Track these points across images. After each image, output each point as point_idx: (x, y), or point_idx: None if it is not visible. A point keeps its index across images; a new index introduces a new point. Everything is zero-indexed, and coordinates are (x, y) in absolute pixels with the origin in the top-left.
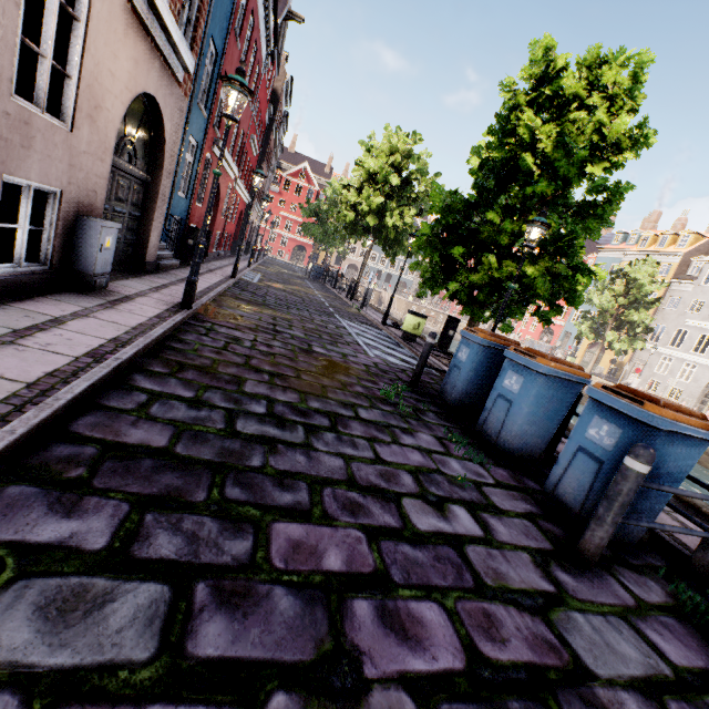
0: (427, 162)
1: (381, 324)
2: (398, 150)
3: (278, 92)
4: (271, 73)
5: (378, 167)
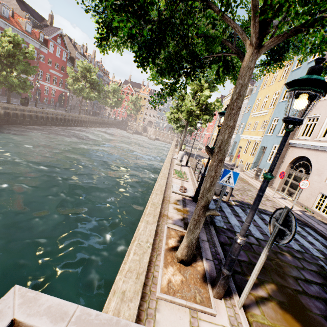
0: (95, 69)
1: (35, 107)
2: (81, 66)
3: (74, 57)
4: (61, 52)
5: (69, 71)
